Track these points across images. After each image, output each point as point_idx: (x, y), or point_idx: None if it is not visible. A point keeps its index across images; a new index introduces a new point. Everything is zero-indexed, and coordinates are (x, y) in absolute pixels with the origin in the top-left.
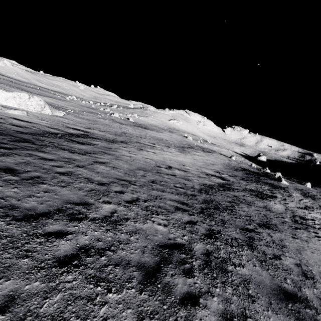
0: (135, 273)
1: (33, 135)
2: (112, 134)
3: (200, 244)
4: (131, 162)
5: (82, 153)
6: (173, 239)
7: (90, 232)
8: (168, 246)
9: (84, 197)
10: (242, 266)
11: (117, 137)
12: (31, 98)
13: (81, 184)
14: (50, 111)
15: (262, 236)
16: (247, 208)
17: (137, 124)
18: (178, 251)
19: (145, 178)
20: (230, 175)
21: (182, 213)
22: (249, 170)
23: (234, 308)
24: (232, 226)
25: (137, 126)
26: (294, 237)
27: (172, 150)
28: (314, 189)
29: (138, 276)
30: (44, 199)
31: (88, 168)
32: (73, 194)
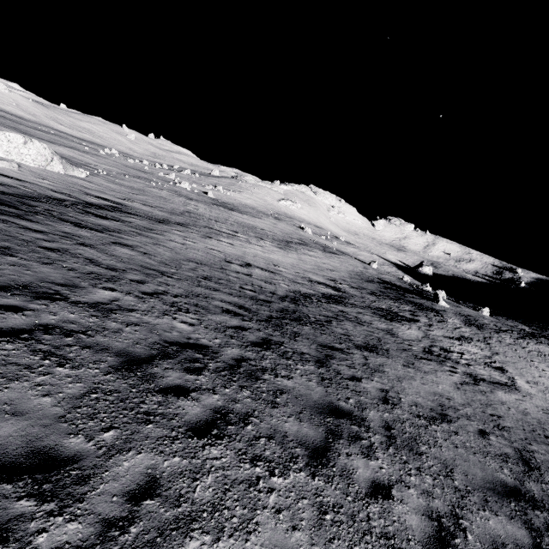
0: (110, 358)
1: (19, 198)
2: (166, 212)
3: (236, 350)
4: (180, 251)
5: (96, 230)
6: (195, 340)
7: (63, 313)
8: (182, 344)
9: (74, 279)
10: (287, 378)
11: (172, 217)
12: (28, 143)
13: (76, 264)
14: (63, 167)
15: (351, 357)
16: (351, 327)
17: (219, 202)
18: (194, 351)
19: (194, 273)
20: (354, 287)
21: (231, 317)
22: (393, 283)
23: (238, 407)
24: (308, 341)
25: (217, 204)
26: (407, 366)
27: (265, 244)
28: (491, 318)
29: (113, 361)
30: (7, 273)
31: (98, 249)
32: (57, 274)
